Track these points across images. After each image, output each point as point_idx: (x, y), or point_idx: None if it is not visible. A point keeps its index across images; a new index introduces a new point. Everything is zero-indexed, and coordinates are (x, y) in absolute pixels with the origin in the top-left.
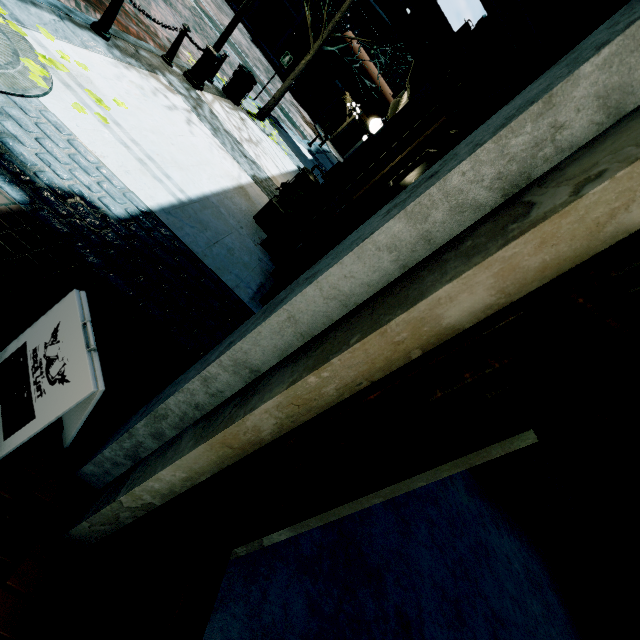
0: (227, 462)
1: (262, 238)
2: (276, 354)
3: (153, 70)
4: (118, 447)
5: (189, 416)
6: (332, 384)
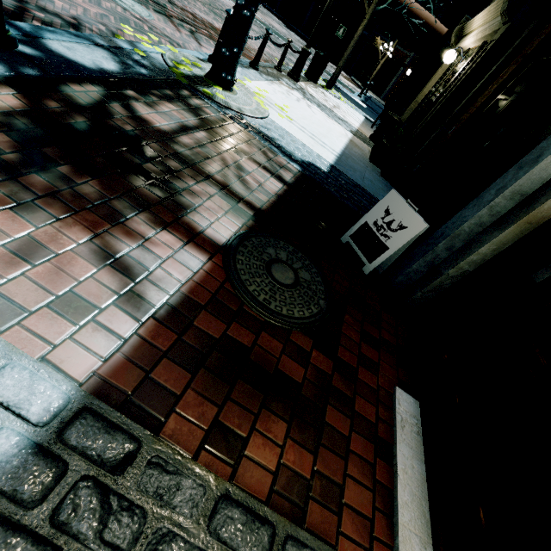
0: (524, 233)
1: (379, 172)
2: (539, 182)
3: (278, 79)
4: (422, 261)
5: (474, 232)
6: None
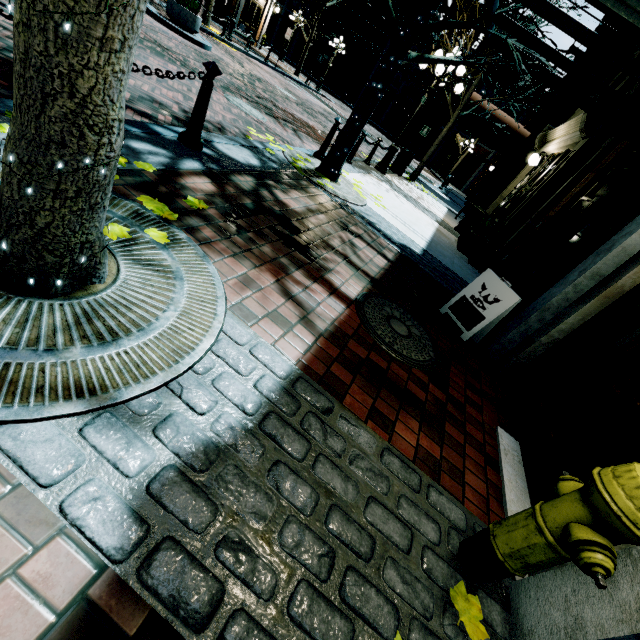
0: (604, 306)
1: (466, 259)
2: (614, 266)
3: (368, 172)
4: (516, 331)
5: (561, 306)
6: None
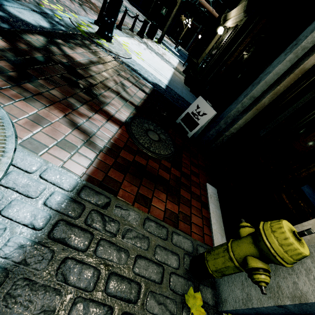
0: (255, 114)
1: (189, 89)
2: (260, 92)
3: (132, 36)
4: (214, 130)
5: (235, 115)
6: (282, 87)
